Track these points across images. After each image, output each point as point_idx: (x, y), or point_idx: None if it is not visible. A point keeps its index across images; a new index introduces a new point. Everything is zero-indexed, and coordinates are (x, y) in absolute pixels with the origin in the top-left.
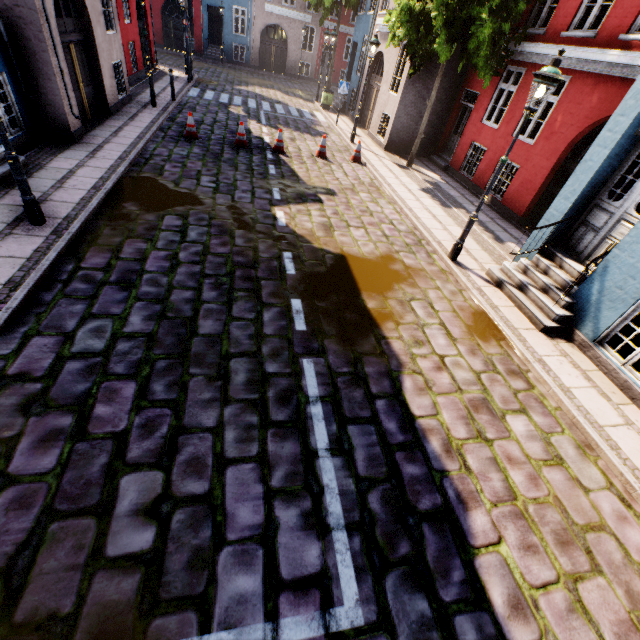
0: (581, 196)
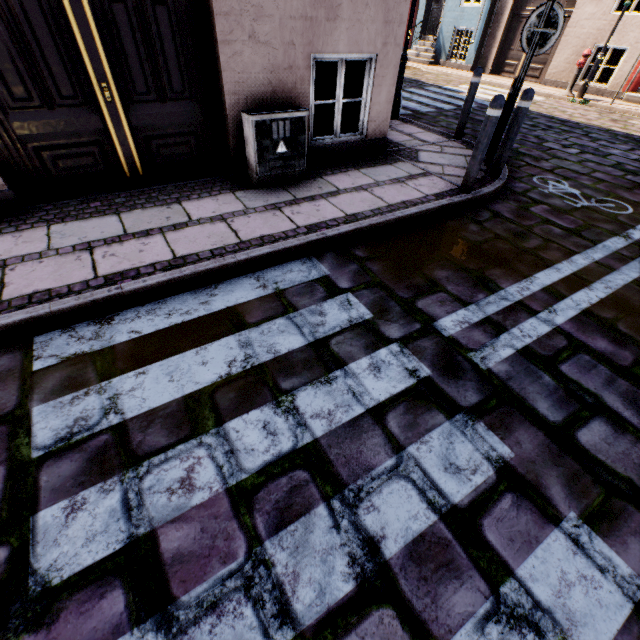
0: (426, 6)
